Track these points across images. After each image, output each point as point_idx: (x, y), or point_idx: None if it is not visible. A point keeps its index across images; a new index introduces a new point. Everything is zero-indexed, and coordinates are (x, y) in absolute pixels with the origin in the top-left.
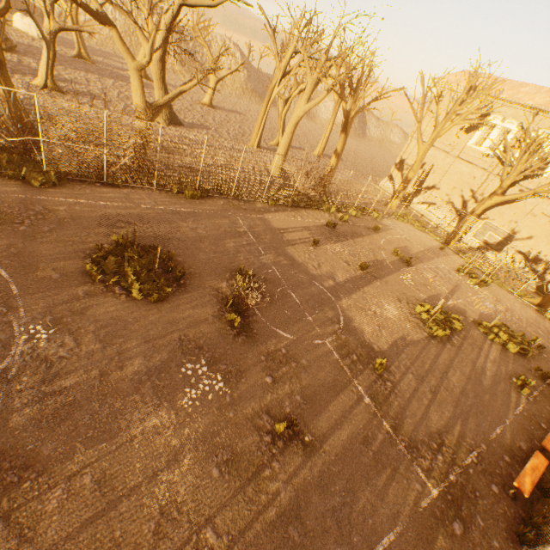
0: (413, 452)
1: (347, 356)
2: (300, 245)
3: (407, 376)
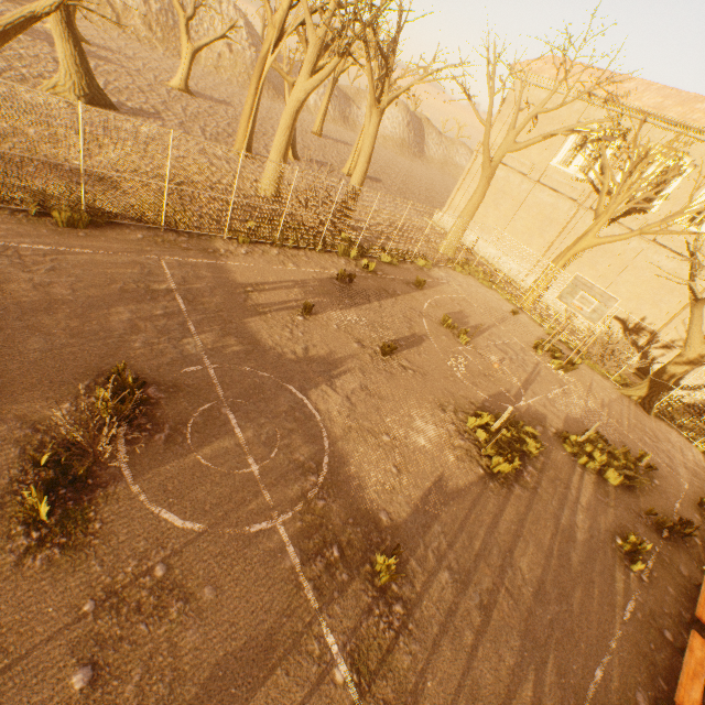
0: None
1: (319, 552)
2: (278, 313)
3: (439, 579)
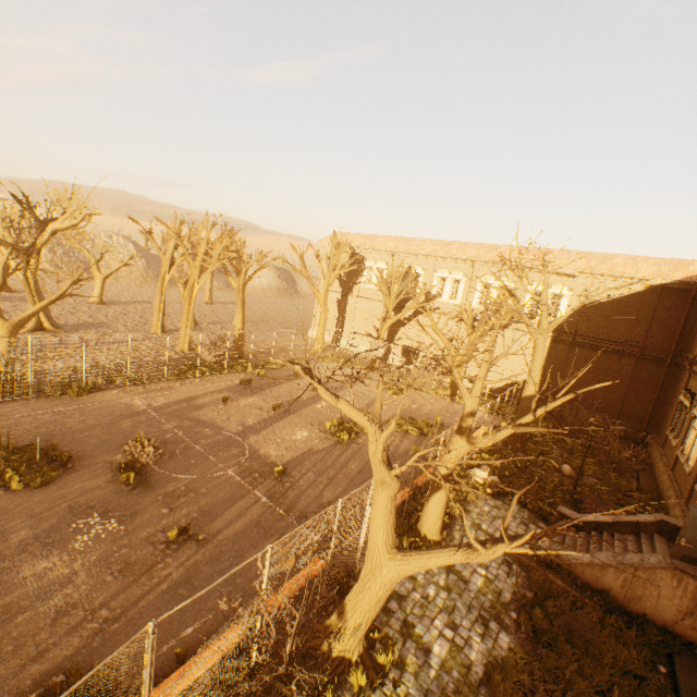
0: (303, 520)
1: (249, 476)
2: (209, 406)
3: (308, 475)
